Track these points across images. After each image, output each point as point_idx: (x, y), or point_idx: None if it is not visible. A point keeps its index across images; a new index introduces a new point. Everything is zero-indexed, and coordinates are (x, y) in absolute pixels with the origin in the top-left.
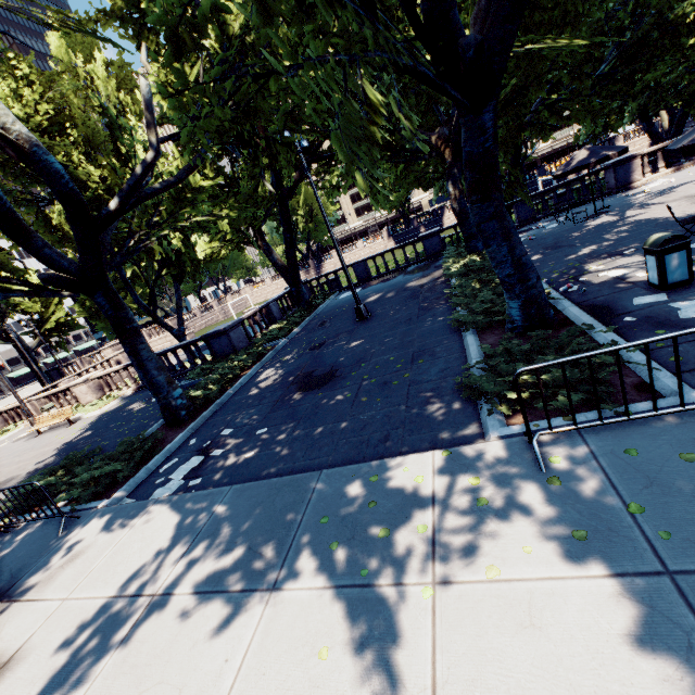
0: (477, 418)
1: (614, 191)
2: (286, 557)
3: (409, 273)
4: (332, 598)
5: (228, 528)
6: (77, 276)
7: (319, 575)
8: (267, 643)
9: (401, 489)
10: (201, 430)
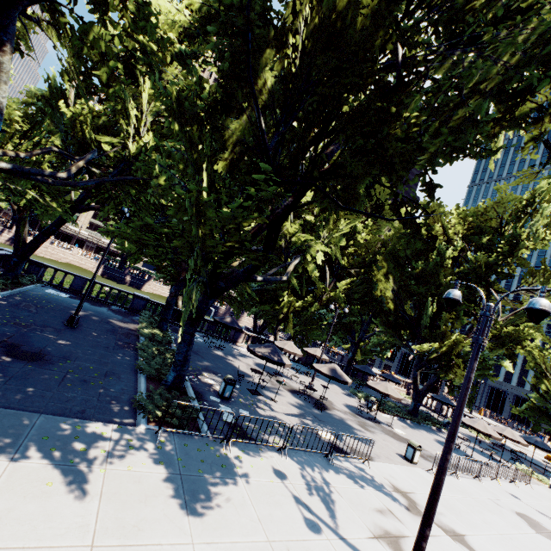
0: (135, 418)
1: (230, 341)
2: (19, 449)
3: (113, 311)
4: (53, 468)
5: None
6: None
7: (44, 459)
8: (12, 479)
9: (94, 435)
10: None
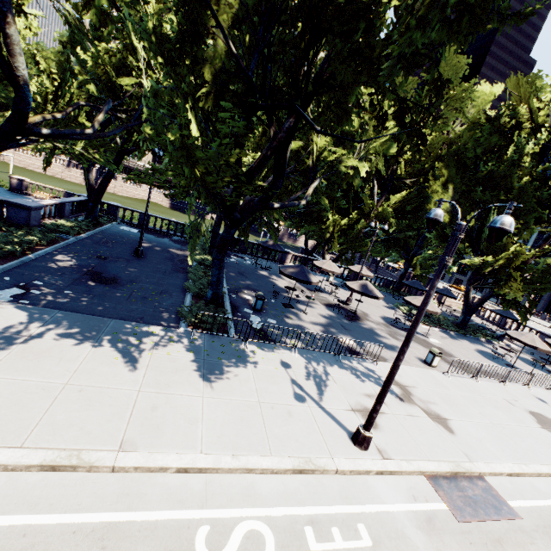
0: (179, 323)
1: (279, 262)
2: (99, 339)
3: (174, 241)
4: (119, 350)
5: (65, 325)
6: None
7: (114, 345)
8: (95, 354)
9: (147, 333)
10: (11, 273)
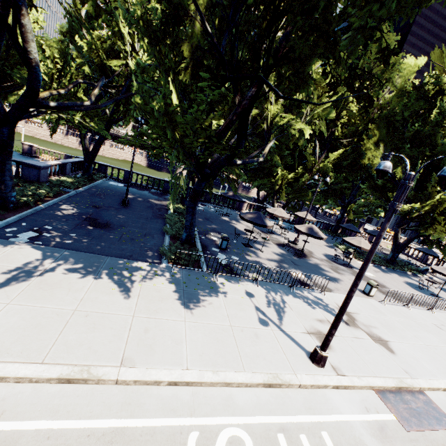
0: (161, 260)
1: (236, 209)
2: (98, 273)
3: (152, 193)
4: (115, 282)
5: (71, 261)
6: (2, 114)
7: (111, 278)
8: (97, 286)
9: (136, 268)
10: (27, 220)
